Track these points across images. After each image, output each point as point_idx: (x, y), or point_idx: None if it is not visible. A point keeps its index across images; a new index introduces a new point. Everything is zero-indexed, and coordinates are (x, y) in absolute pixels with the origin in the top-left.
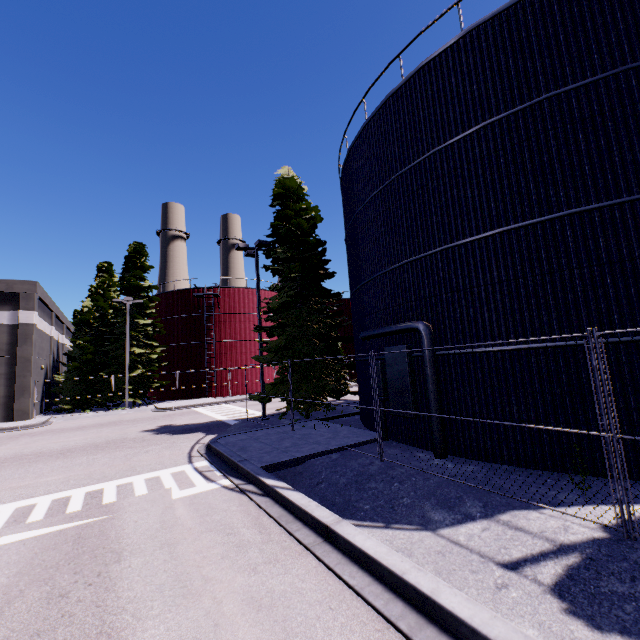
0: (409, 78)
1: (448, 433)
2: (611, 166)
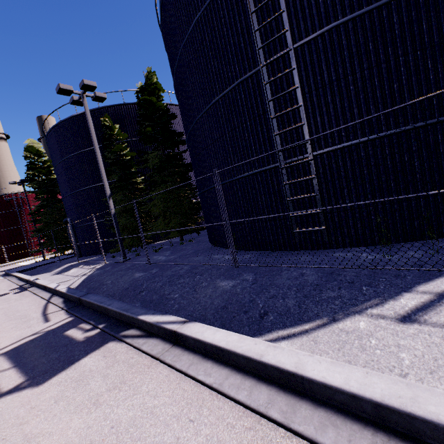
0: (51, 130)
1: (83, 250)
2: (97, 174)
